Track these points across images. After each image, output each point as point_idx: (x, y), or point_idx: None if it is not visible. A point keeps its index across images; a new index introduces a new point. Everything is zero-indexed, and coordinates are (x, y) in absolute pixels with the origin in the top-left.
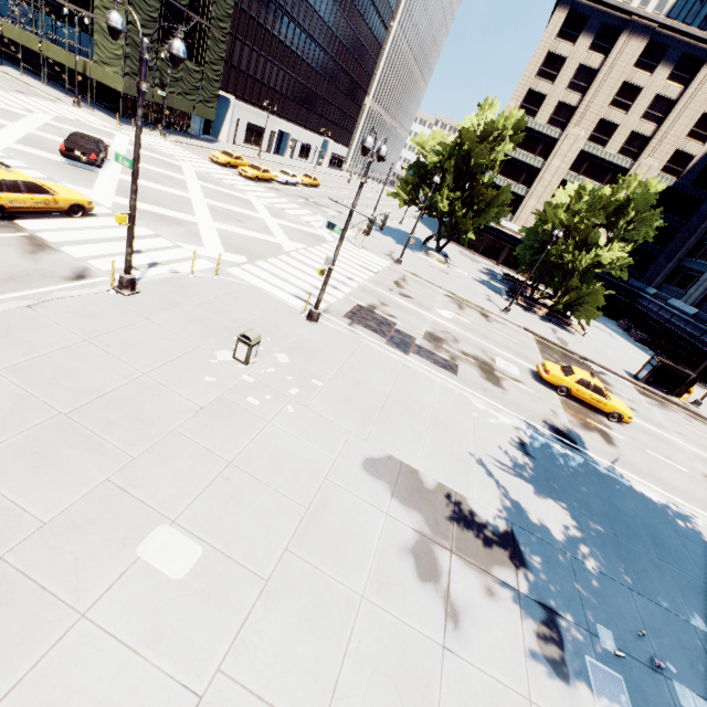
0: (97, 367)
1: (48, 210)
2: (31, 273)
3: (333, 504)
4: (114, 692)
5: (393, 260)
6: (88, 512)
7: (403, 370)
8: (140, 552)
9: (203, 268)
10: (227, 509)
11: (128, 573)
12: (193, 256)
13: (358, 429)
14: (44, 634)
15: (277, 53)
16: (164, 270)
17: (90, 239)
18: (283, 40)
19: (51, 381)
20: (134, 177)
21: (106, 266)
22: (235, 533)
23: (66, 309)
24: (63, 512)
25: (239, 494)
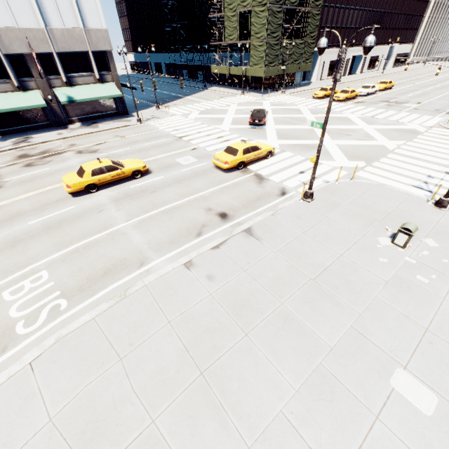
0: (315, 250)
1: (258, 158)
2: (263, 195)
3: None
4: None
5: None
6: (350, 346)
7: None
8: (393, 385)
9: (341, 176)
10: (441, 368)
11: (391, 398)
12: (339, 170)
13: None
14: (361, 421)
15: None
16: (319, 181)
17: (277, 169)
18: None
19: (298, 259)
20: (322, 133)
21: (291, 185)
22: None
23: (287, 214)
24: (337, 342)
25: (445, 358)
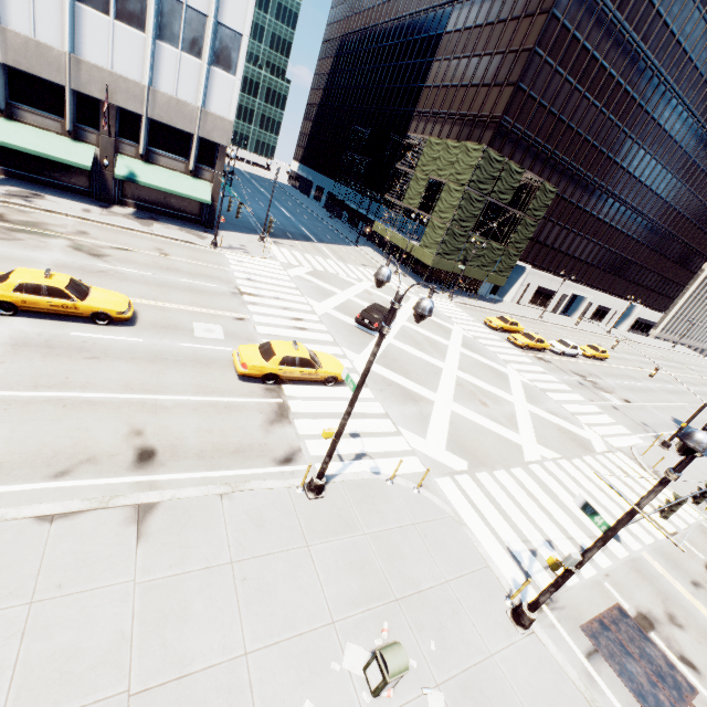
0: (212, 615)
1: (308, 379)
2: (254, 447)
3: None
4: None
5: None
6: None
7: None
8: None
9: (409, 471)
10: None
11: None
12: (398, 464)
13: None
14: None
15: (591, 228)
16: (366, 465)
17: (324, 411)
18: (601, 217)
19: (160, 622)
20: (352, 400)
21: (317, 450)
22: None
23: (246, 507)
24: None
25: None
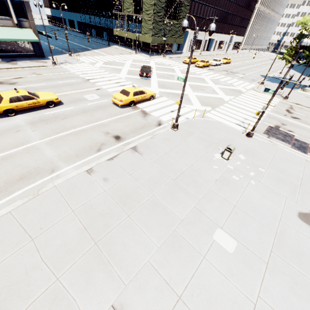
0: (177, 161)
1: (144, 99)
2: (146, 124)
3: (287, 234)
4: (223, 289)
5: (282, 97)
6: (193, 218)
7: (307, 163)
8: (214, 238)
9: (196, 115)
10: (240, 227)
11: (213, 245)
12: (195, 111)
13: (290, 196)
14: (195, 260)
15: (210, 0)
16: (183, 118)
17: (157, 108)
18: None
19: (166, 166)
20: (184, 85)
21: (165, 119)
22: (246, 238)
23: (161, 138)
24: (185, 216)
25: (242, 220)
